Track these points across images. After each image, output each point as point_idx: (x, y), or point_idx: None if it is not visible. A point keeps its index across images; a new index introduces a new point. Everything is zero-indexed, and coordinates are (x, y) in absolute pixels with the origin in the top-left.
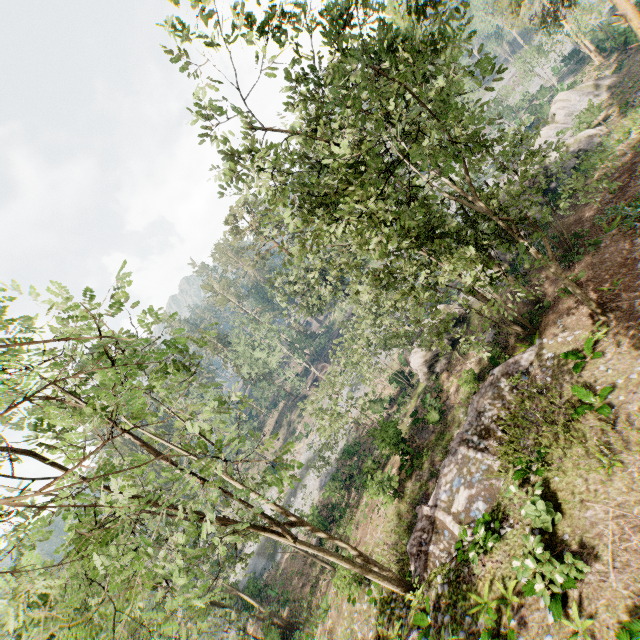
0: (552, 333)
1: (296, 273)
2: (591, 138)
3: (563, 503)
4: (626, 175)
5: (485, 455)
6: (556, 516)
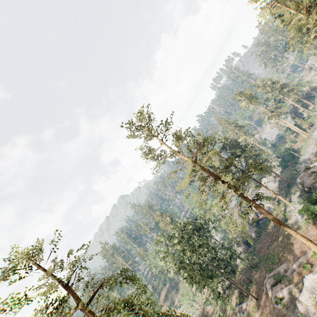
0: (249, 299)
1: None
2: (270, 208)
3: None
4: (271, 240)
5: None
6: None
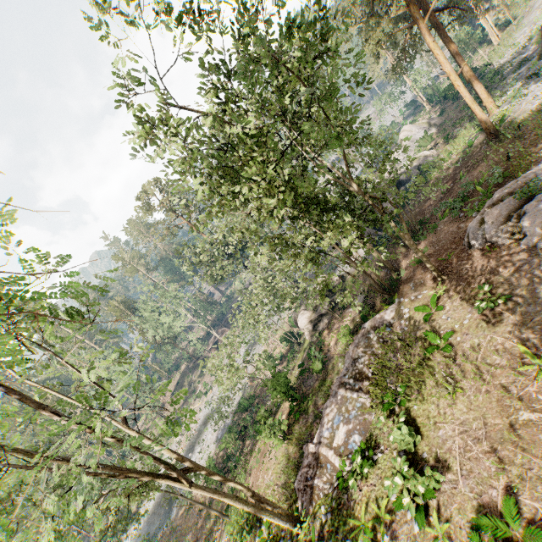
0: (407, 293)
1: (202, 244)
2: (427, 157)
3: (421, 427)
4: (451, 182)
5: (359, 394)
6: (417, 438)
